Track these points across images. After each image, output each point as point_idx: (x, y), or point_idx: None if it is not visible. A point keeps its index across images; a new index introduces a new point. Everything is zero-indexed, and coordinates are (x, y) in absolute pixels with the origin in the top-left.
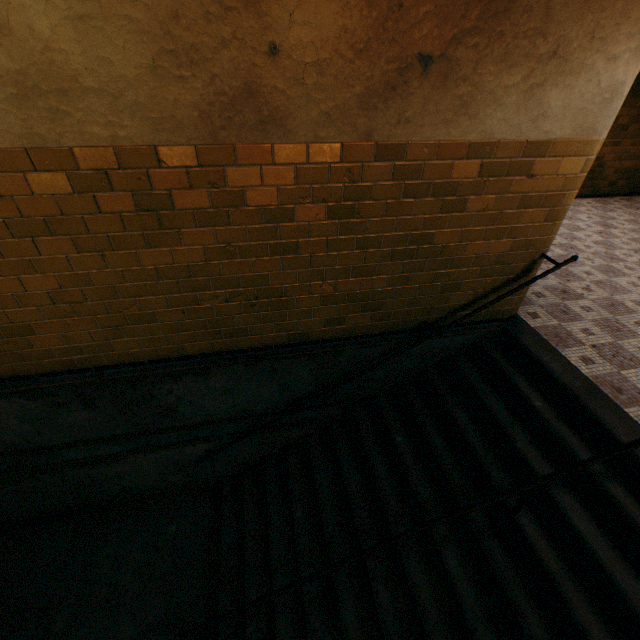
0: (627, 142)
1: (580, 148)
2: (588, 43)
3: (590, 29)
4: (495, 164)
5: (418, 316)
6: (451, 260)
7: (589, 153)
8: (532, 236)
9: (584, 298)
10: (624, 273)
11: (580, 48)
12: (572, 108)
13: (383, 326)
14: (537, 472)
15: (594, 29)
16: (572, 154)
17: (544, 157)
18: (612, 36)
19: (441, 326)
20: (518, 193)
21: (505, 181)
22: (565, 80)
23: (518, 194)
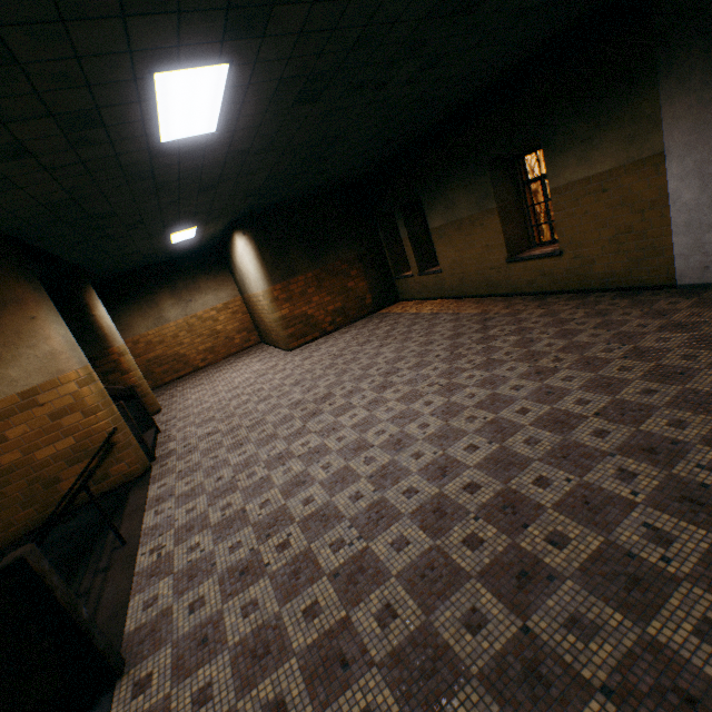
0: (316, 298)
1: (64, 380)
2: (8, 349)
3: (2, 345)
4: (6, 411)
5: (43, 511)
6: (32, 467)
7: (75, 378)
8: (87, 428)
9: (219, 432)
10: (272, 396)
11: (5, 352)
12: (33, 370)
13: (15, 532)
14: (79, 591)
15: (5, 344)
16: (62, 384)
17: (41, 394)
18: (21, 341)
19: (76, 509)
20: (44, 415)
21: (25, 414)
22: (12, 364)
23: (44, 415)
